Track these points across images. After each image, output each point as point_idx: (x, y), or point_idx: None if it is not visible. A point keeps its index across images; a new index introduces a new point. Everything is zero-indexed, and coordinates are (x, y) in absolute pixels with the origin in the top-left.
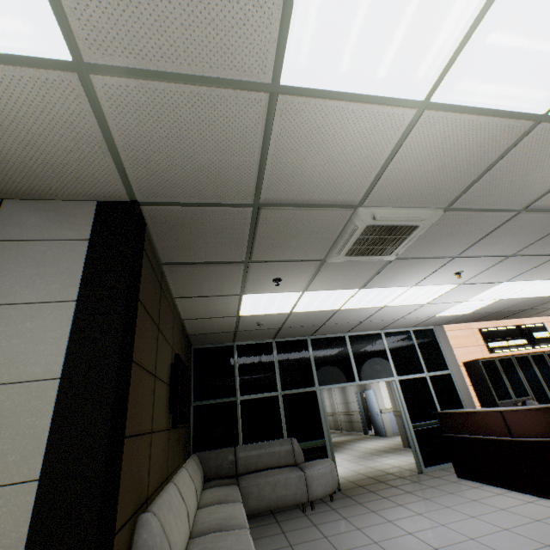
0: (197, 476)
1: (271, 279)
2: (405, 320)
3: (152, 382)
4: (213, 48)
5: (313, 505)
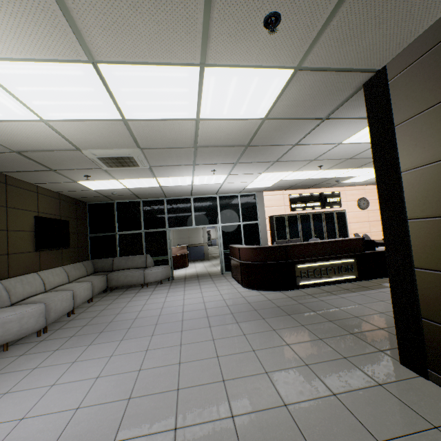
0: (77, 270)
1: (83, 176)
2: (226, 190)
3: (3, 234)
4: None
5: (147, 285)
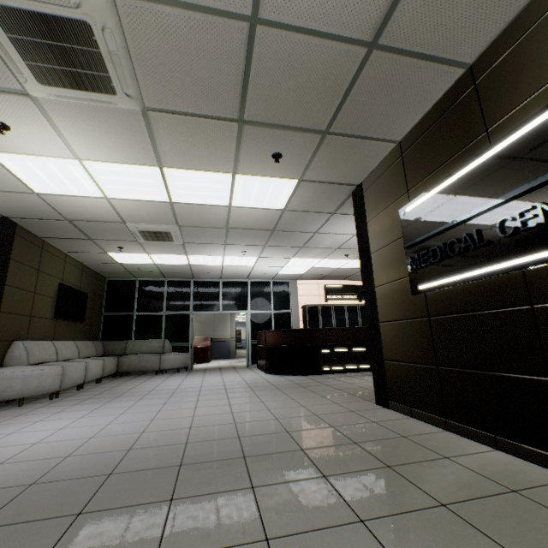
0: (87, 348)
1: (117, 247)
2: (257, 275)
3: (31, 295)
4: (3, 186)
5: (163, 372)
